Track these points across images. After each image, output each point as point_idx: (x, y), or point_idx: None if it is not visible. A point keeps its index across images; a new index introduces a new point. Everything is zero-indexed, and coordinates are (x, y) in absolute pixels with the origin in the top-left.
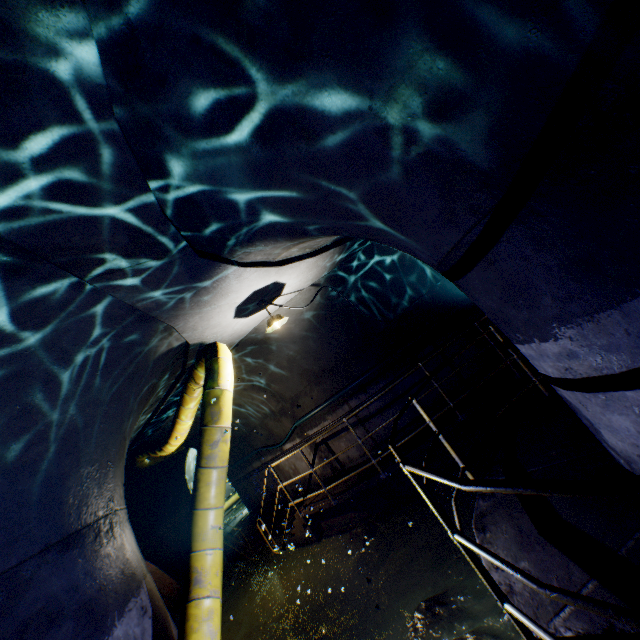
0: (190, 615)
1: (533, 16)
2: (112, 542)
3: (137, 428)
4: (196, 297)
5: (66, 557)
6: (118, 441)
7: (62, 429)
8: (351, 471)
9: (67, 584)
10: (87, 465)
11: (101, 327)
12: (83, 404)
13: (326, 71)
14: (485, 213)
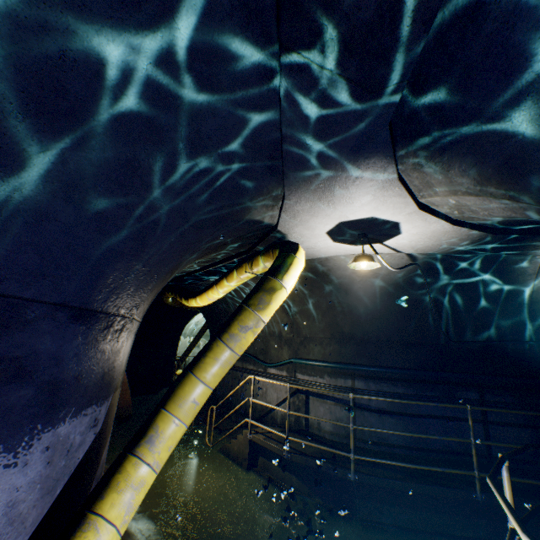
0: (124, 469)
1: None
2: (113, 343)
3: (183, 271)
4: (331, 179)
5: (71, 326)
6: (173, 264)
7: (145, 212)
8: (314, 438)
9: (55, 351)
10: (140, 262)
11: (240, 141)
12: (174, 205)
13: None
14: None
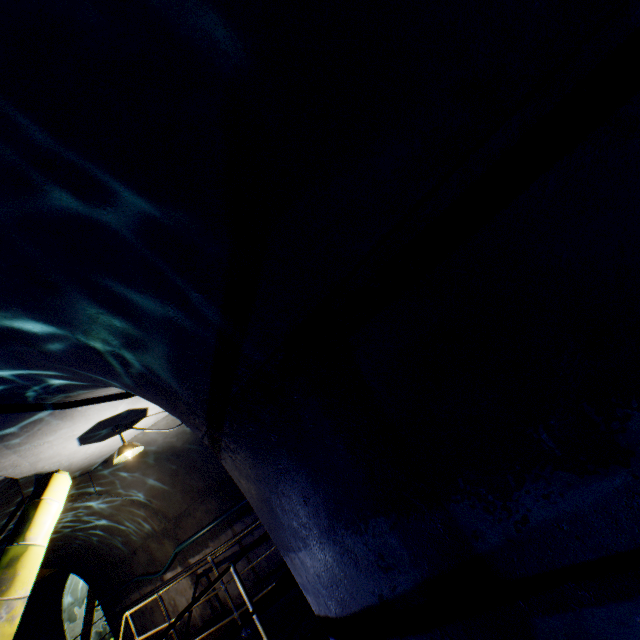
0: None
1: (172, 308)
2: None
3: None
4: (1, 442)
5: None
6: None
7: None
8: (226, 616)
9: None
10: None
11: None
12: None
13: (20, 314)
14: (204, 432)
